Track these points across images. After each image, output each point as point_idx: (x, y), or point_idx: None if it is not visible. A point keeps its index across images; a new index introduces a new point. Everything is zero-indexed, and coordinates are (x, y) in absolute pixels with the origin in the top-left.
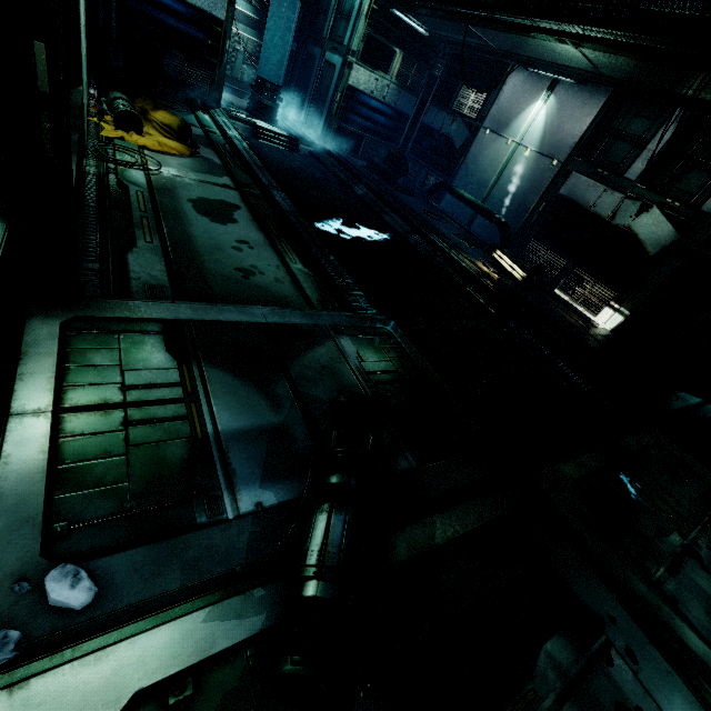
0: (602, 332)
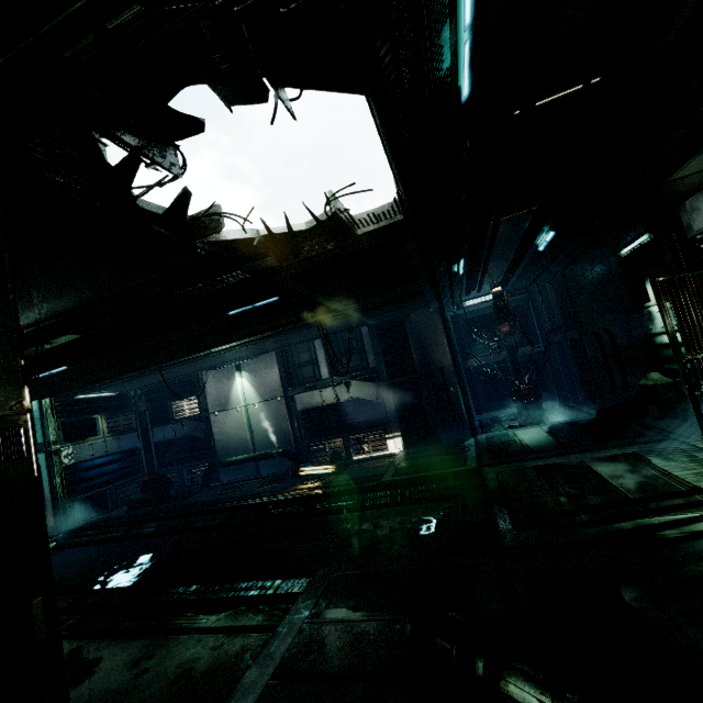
0: (403, 454)
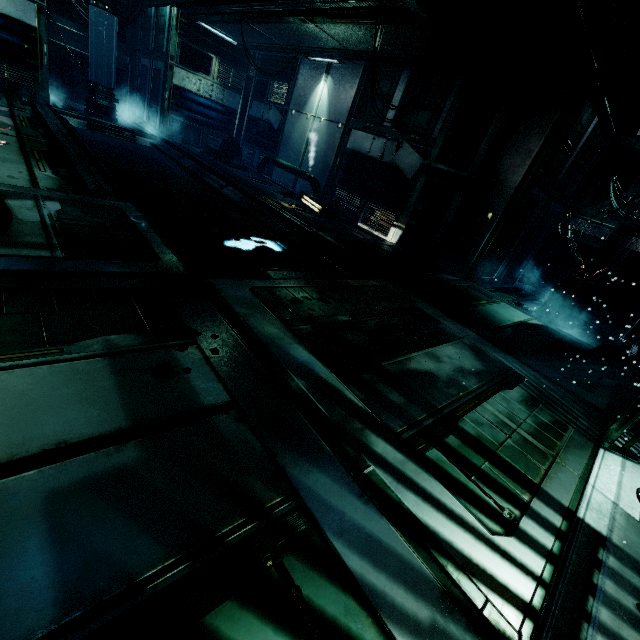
0: (386, 243)
